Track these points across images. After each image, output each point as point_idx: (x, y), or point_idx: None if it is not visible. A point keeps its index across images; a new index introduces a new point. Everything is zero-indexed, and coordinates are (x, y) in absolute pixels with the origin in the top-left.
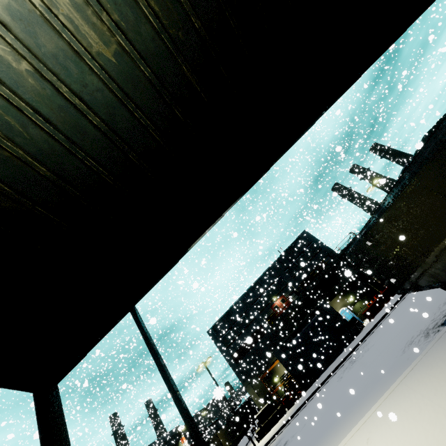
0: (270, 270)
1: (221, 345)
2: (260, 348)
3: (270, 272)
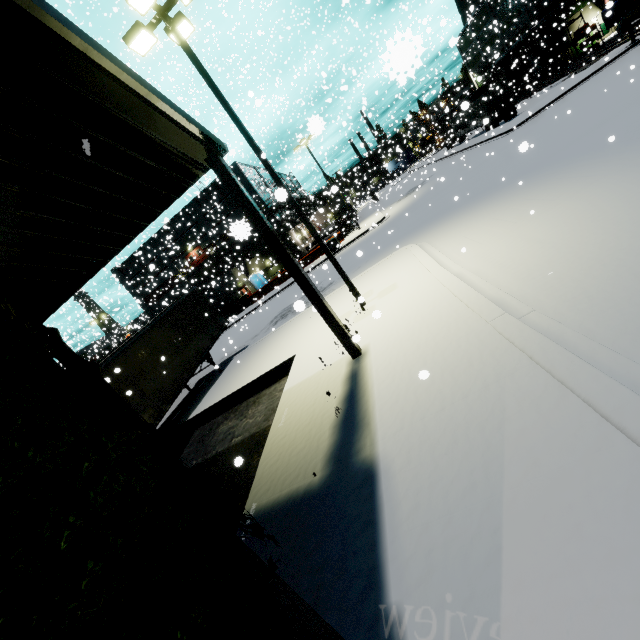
0: (186, 212)
1: (130, 288)
2: (174, 296)
3: (186, 215)
